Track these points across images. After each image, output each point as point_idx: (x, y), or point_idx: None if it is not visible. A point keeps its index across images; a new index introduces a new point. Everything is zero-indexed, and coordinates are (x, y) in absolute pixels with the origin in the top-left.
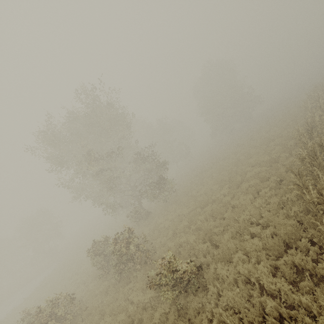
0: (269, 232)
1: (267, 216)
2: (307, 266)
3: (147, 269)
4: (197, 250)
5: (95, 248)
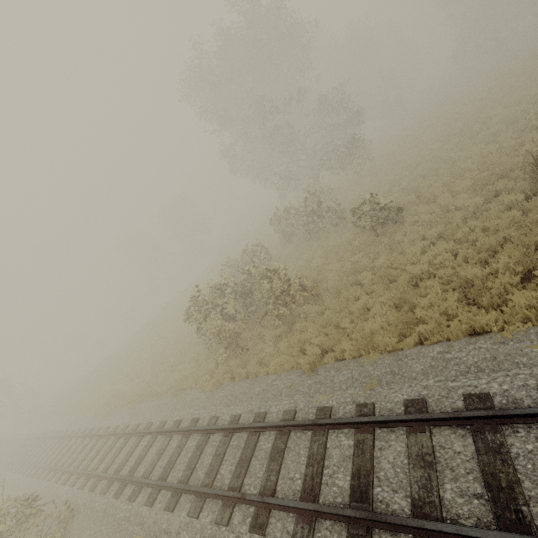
0: (486, 174)
1: (491, 159)
2: (507, 187)
3: (340, 226)
4: (398, 204)
5: (277, 217)
